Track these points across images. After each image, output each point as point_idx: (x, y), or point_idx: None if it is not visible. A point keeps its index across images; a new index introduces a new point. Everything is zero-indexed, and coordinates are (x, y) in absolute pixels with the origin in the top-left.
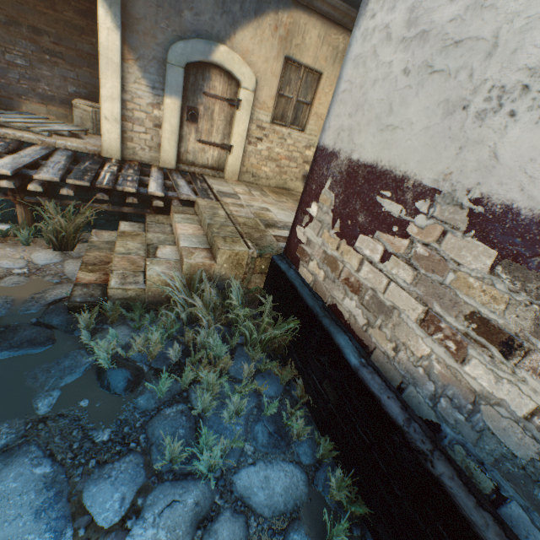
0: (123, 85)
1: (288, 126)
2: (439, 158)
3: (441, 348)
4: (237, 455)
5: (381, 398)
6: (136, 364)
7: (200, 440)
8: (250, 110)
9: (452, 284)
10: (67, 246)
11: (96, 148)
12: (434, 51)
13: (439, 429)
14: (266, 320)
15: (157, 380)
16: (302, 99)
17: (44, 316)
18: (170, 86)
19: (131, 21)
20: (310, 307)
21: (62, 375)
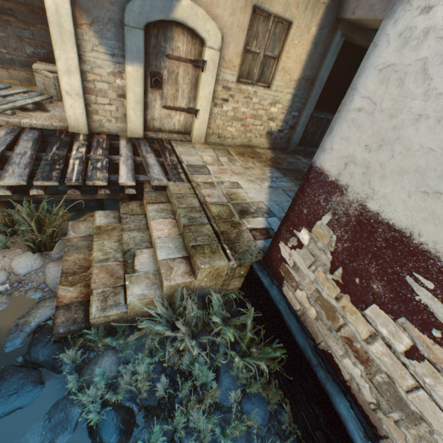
0: (80, 55)
1: (254, 84)
2: None
3: None
4: None
5: None
6: (126, 406)
7: None
8: (215, 71)
9: None
10: (45, 248)
11: (62, 124)
12: None
13: None
14: (248, 336)
15: (148, 424)
16: (269, 54)
17: (30, 351)
18: (130, 52)
19: None
20: (300, 348)
21: (53, 436)
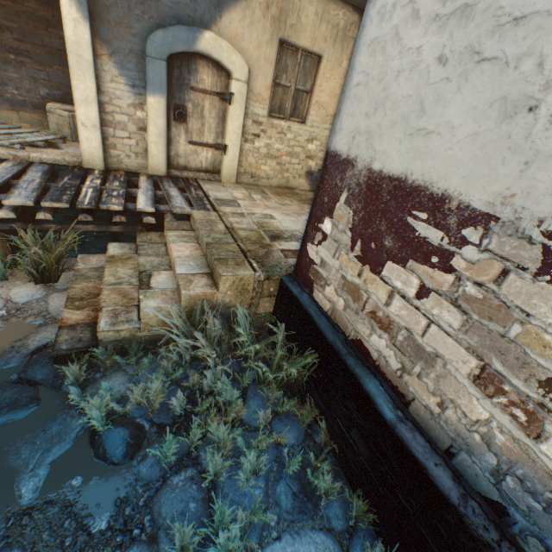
0: (99, 85)
1: (287, 119)
2: (494, 174)
3: (505, 415)
4: (259, 528)
5: (428, 466)
6: (135, 422)
7: (215, 519)
8: (244, 103)
9: (519, 339)
10: (50, 278)
11: (76, 159)
12: (482, 31)
13: (505, 511)
14: (279, 353)
15: (161, 439)
16: (301, 88)
17: (26, 370)
18: (151, 83)
19: (100, 9)
20: (330, 342)
21: (49, 446)
